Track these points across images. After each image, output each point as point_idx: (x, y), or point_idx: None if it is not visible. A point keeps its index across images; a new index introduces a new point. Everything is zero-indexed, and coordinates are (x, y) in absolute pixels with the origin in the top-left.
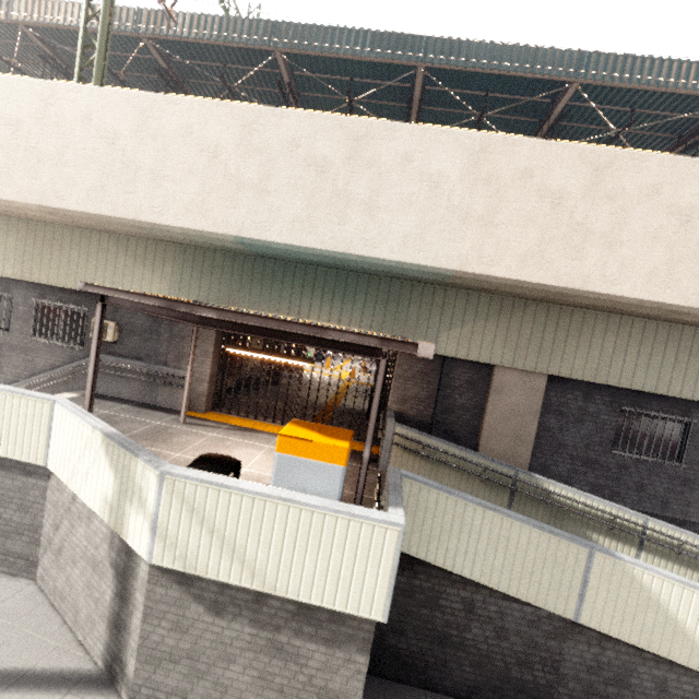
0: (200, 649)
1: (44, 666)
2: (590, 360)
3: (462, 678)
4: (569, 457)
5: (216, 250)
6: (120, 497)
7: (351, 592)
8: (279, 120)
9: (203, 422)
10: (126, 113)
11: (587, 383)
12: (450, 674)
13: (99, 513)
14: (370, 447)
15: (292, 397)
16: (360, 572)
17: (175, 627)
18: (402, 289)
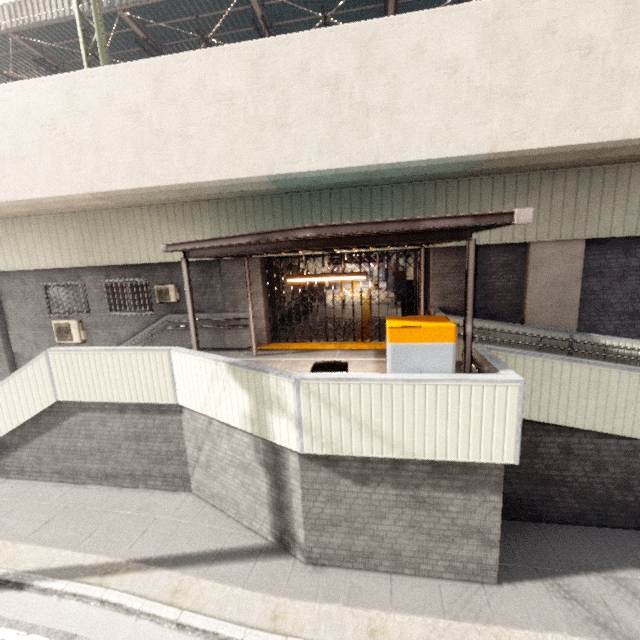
0: (354, 513)
1: (230, 546)
2: (629, 215)
3: (567, 508)
4: (615, 314)
5: (245, 198)
6: (259, 409)
7: (482, 445)
8: (283, 48)
9: (271, 352)
10: (141, 84)
11: (626, 240)
12: (555, 507)
13: (241, 427)
14: (471, 322)
15: (328, 320)
16: (488, 427)
17: (330, 500)
18: (426, 191)
